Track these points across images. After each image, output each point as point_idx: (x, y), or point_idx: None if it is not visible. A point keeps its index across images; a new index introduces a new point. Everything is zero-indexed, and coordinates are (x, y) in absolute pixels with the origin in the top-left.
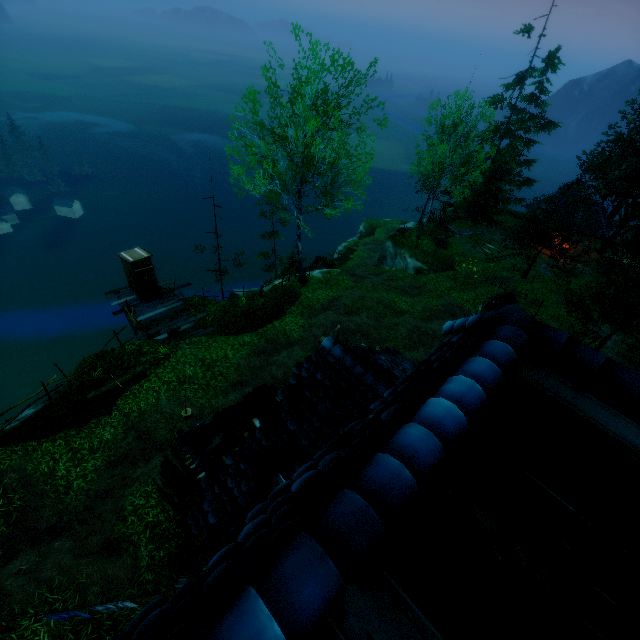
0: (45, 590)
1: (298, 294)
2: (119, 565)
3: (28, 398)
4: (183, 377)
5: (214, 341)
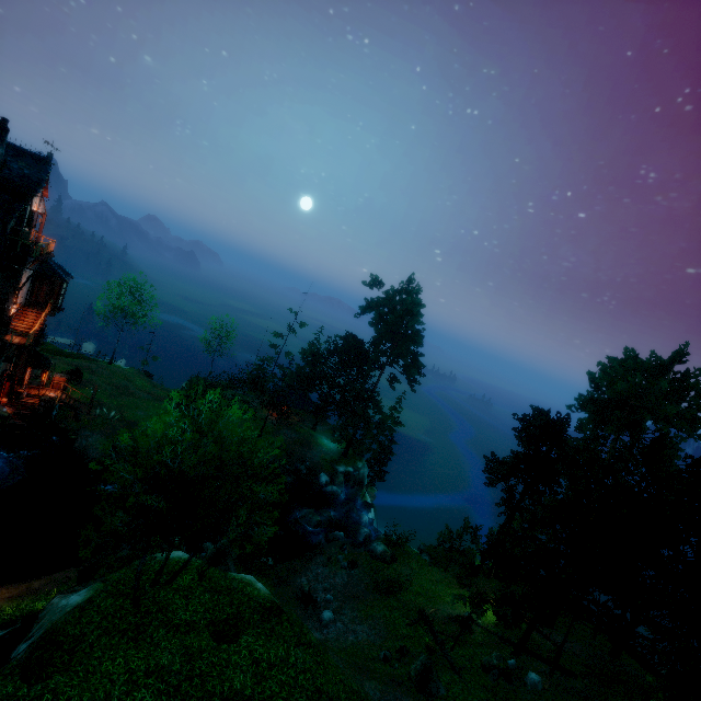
0: None
1: (98, 362)
2: None
3: None
4: None
5: None
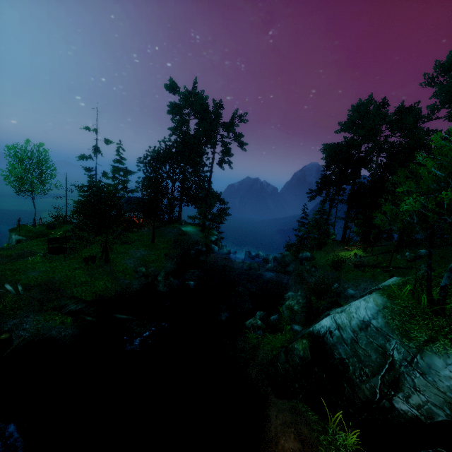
0: None
1: None
2: None
3: None
4: None
5: None
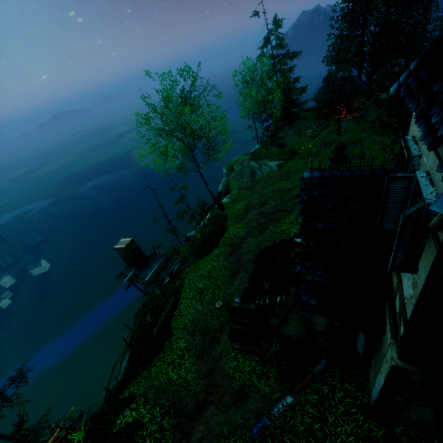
0: (223, 440)
1: (225, 215)
2: (253, 401)
3: (120, 353)
4: (199, 290)
5: (199, 264)
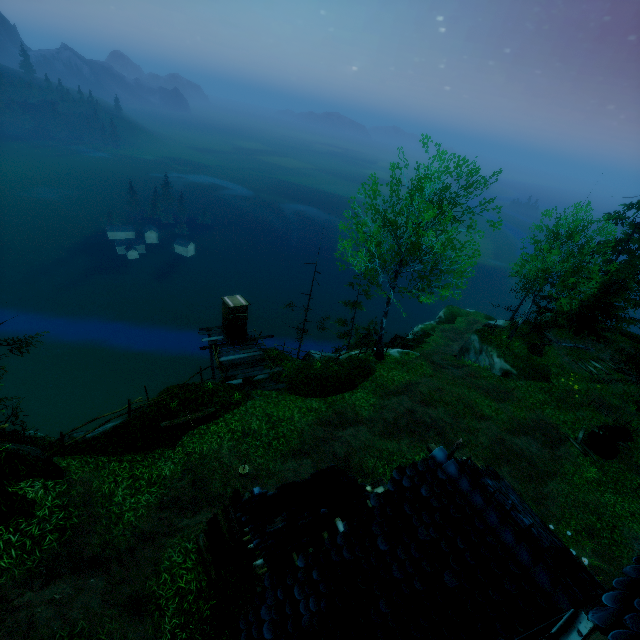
0: (66, 633)
1: (373, 369)
2: (140, 632)
3: (113, 412)
4: (248, 429)
5: (283, 398)
